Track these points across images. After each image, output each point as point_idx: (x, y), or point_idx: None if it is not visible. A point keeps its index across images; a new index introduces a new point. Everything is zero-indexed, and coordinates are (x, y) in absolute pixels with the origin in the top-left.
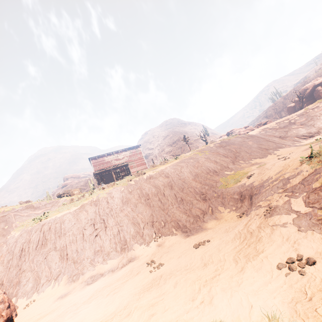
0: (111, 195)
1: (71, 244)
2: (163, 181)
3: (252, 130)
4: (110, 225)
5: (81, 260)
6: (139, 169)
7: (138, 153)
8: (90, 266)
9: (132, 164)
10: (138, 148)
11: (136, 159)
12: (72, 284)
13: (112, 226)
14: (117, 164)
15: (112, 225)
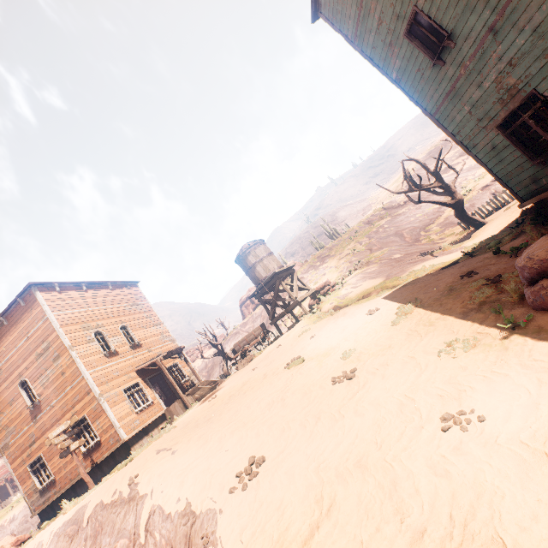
0: None
1: None
2: (20, 525)
3: (194, 361)
4: None
5: None
6: None
7: None
8: None
9: None
10: None
11: None
12: None
13: None
14: None
15: None
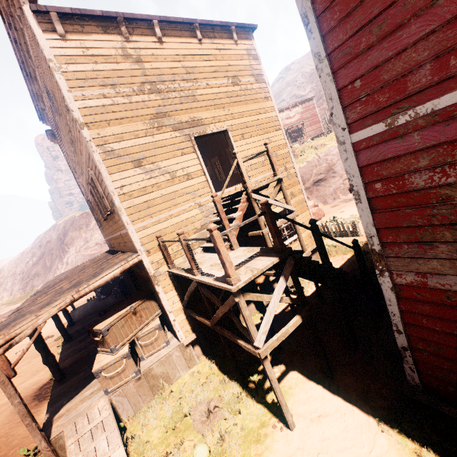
0: (332, 154)
1: (313, 187)
2: None
3: None
4: (340, 175)
5: (325, 196)
6: (312, 129)
7: (311, 109)
8: (335, 198)
9: (304, 123)
10: (311, 101)
11: (308, 117)
12: (331, 204)
13: (342, 176)
14: (292, 124)
15: (341, 175)
